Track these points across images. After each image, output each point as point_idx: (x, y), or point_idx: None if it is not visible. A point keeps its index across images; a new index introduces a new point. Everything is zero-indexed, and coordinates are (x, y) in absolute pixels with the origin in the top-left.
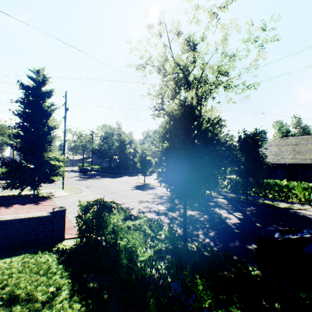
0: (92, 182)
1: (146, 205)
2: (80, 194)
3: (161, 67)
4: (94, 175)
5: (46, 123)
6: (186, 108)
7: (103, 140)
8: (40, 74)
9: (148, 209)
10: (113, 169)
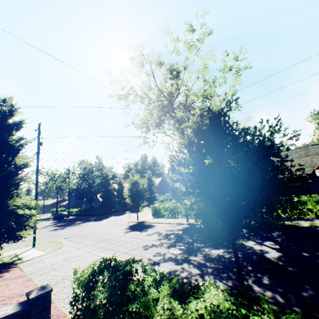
0: (73, 230)
1: (155, 252)
2: (59, 250)
3: (145, 95)
4: (73, 220)
5: (12, 161)
6: (216, 116)
7: (82, 178)
8: (6, 104)
9: (161, 256)
10: (96, 210)
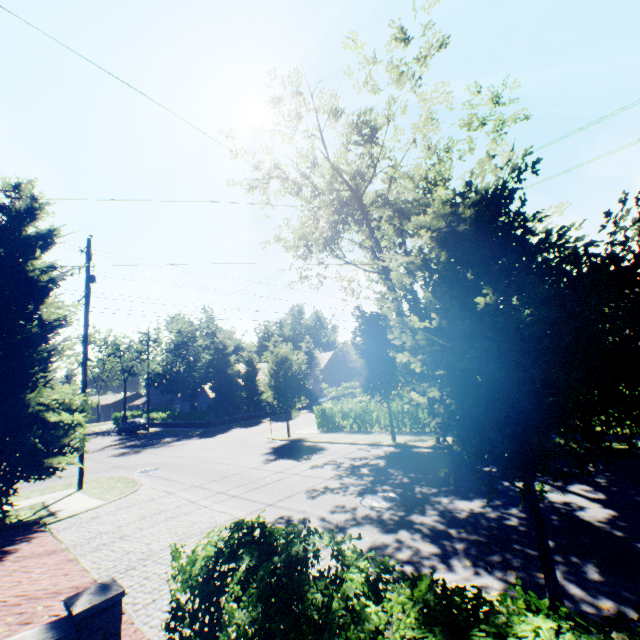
0: (159, 455)
1: (334, 504)
2: (133, 496)
3: (304, 179)
4: (156, 435)
5: (34, 312)
6: (489, 200)
7: (175, 351)
8: (21, 196)
9: (348, 514)
10: (202, 416)
